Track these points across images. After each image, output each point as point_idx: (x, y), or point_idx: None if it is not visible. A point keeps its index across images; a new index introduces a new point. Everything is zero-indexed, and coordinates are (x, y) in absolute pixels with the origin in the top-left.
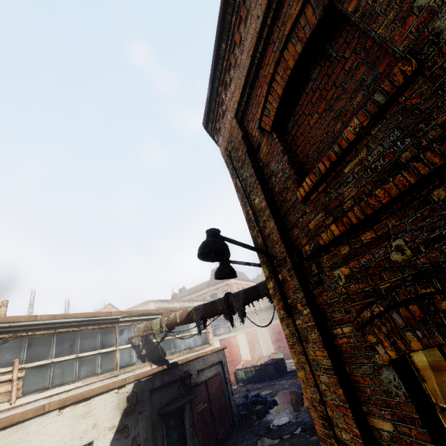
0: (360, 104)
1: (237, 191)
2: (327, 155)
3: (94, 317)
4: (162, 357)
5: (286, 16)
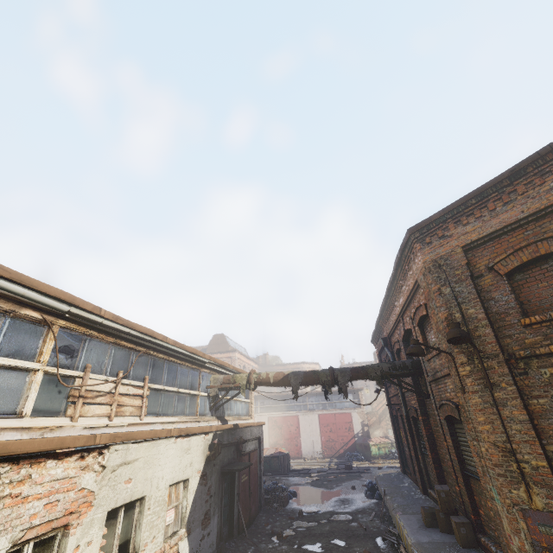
0: None
1: (438, 295)
2: None
3: (194, 354)
4: (223, 416)
5: (544, 225)
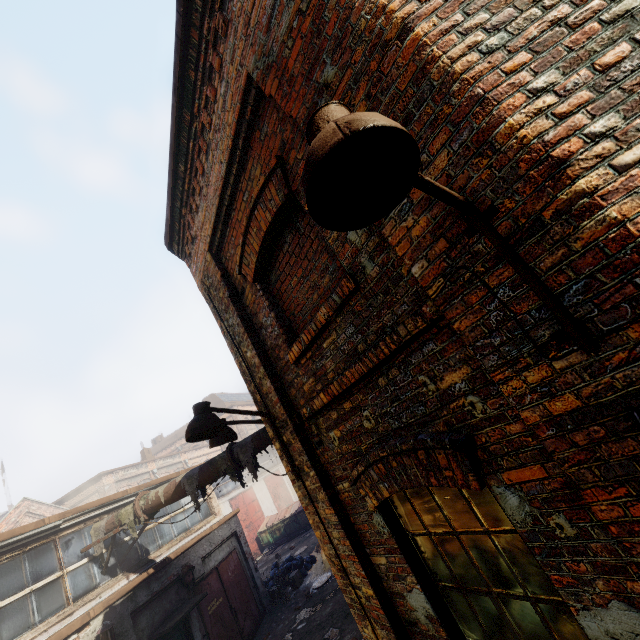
0: (329, 285)
1: (224, 336)
2: (307, 329)
3: (12, 538)
4: (143, 559)
5: (251, 174)
